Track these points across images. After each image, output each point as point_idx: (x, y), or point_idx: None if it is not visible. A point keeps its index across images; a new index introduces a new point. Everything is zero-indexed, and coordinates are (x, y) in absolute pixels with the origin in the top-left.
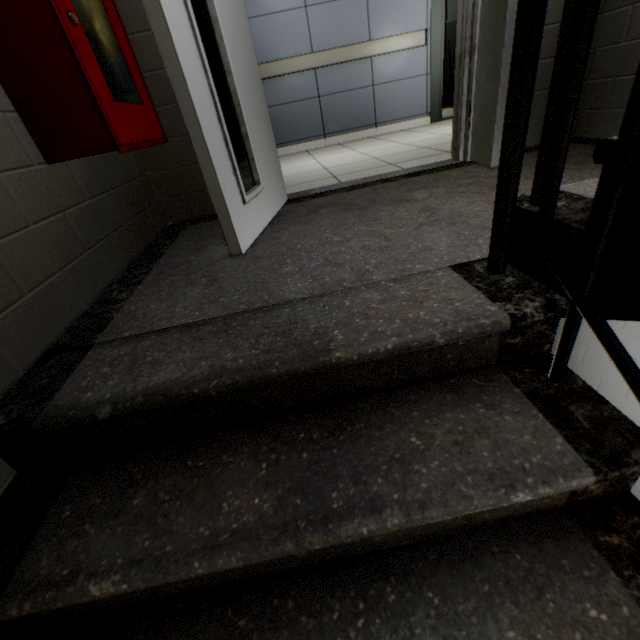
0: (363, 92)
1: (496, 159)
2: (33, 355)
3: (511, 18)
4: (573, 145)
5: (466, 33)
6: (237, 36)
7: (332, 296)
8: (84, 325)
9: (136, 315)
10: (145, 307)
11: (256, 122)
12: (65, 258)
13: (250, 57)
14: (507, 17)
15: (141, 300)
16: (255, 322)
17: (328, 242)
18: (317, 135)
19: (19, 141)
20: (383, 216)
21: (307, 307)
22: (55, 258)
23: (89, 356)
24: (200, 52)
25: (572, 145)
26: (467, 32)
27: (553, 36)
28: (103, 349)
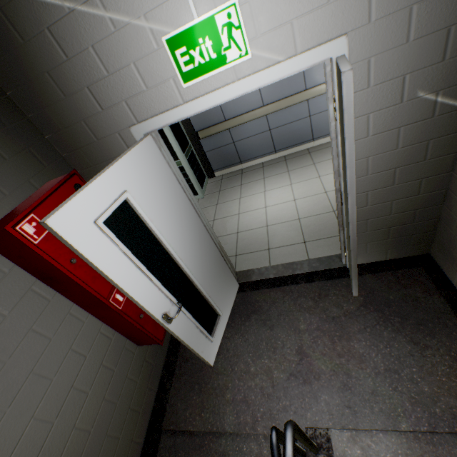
0: (302, 121)
1: (356, 293)
2: (145, 431)
3: (354, 253)
4: (419, 273)
5: (339, 219)
6: (204, 261)
7: (240, 438)
8: (157, 408)
9: (174, 410)
10: (176, 404)
11: (217, 283)
12: (148, 379)
13: (212, 254)
14: (351, 252)
15: (175, 395)
16: (212, 445)
17: (248, 371)
18: (270, 152)
19: (130, 350)
20: (278, 348)
21: (231, 443)
22: (145, 384)
23: (161, 439)
24: (187, 316)
25: (419, 272)
26: (339, 218)
27: (403, 216)
28: (165, 436)
